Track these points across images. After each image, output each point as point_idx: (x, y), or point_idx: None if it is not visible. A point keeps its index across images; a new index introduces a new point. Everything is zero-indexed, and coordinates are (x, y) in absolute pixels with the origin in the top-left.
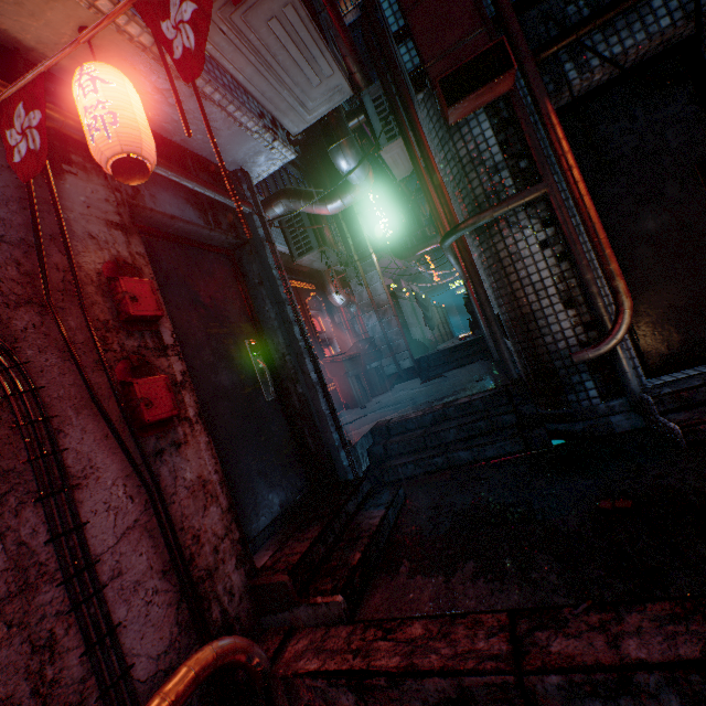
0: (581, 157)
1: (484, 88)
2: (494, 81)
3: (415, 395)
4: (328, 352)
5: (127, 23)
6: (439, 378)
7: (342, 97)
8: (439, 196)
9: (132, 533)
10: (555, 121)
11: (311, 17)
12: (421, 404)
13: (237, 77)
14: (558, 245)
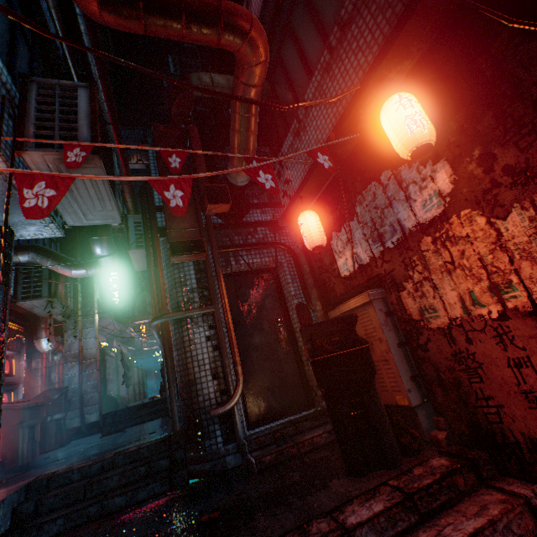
0: (233, 298)
1: (192, 255)
2: (197, 253)
3: (91, 448)
4: (7, 398)
5: None
6: (120, 432)
7: (114, 221)
8: (159, 292)
9: None
10: (222, 279)
11: (111, 184)
12: (95, 454)
13: None
14: (215, 340)
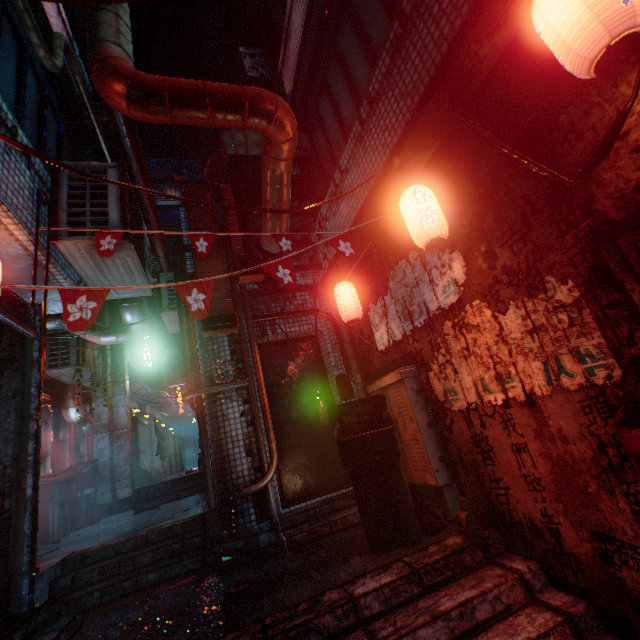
0: (270, 370)
1: (223, 330)
2: (228, 328)
3: (124, 525)
4: None
5: (17, 229)
6: (154, 509)
7: (145, 294)
8: (193, 362)
9: None
10: (257, 351)
11: (141, 261)
12: (128, 531)
13: (76, 267)
14: (250, 415)
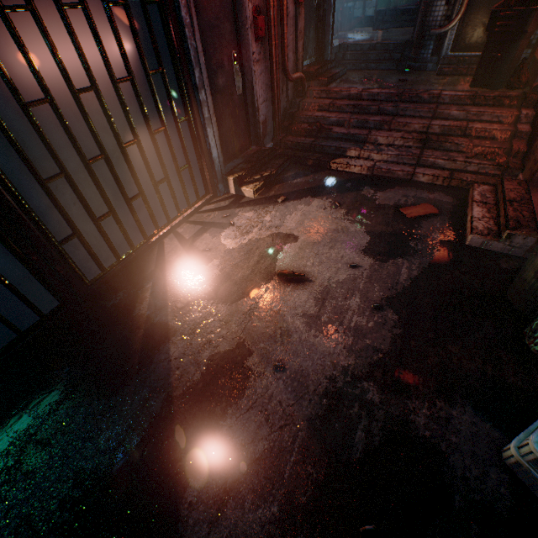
0: None
1: None
2: None
3: (365, 36)
4: None
5: None
6: (383, 32)
7: None
8: None
9: (291, 37)
10: None
11: None
12: (367, 41)
13: None
14: None
